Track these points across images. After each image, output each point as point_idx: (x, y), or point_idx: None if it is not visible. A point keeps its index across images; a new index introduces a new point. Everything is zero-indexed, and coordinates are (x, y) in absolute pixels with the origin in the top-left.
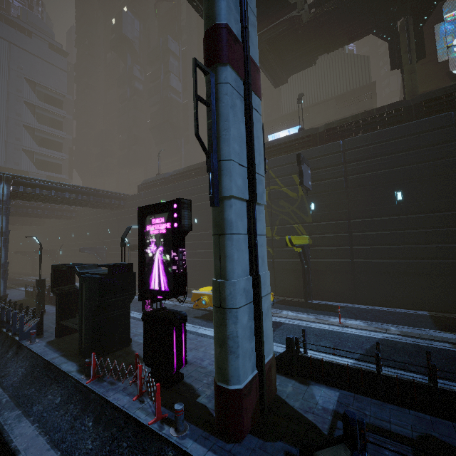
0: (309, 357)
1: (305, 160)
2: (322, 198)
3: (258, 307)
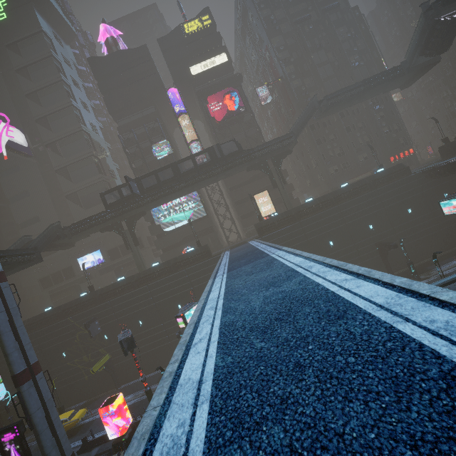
0: (91, 440)
1: (91, 321)
2: (109, 331)
3: (60, 444)
